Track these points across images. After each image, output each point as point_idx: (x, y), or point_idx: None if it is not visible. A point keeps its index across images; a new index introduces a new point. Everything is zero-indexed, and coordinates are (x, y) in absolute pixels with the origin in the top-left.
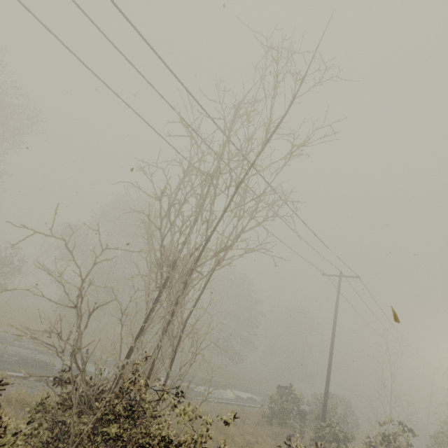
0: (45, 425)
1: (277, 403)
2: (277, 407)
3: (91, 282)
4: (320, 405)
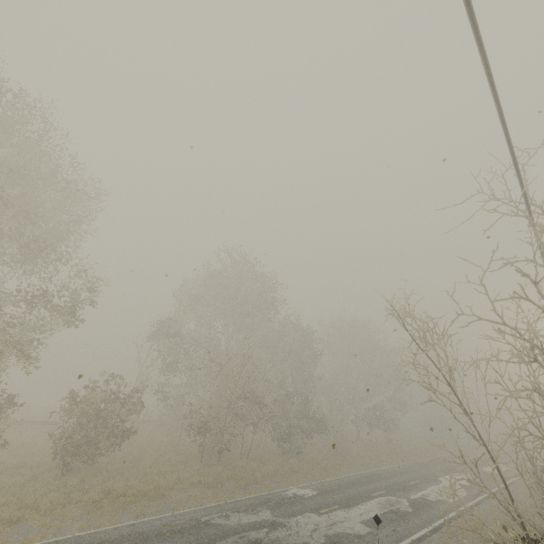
0: None
1: None
2: None
3: None
4: None
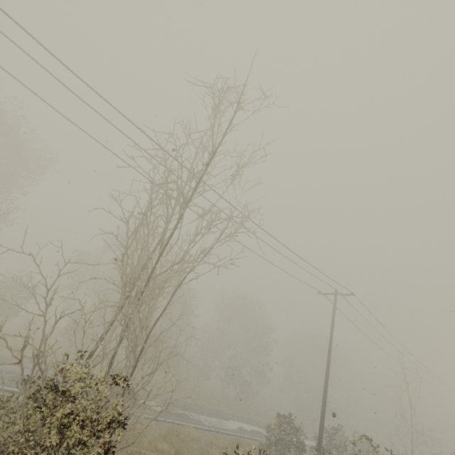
0: (7, 419)
1: (274, 433)
2: (274, 437)
3: (55, 292)
4: (328, 439)
